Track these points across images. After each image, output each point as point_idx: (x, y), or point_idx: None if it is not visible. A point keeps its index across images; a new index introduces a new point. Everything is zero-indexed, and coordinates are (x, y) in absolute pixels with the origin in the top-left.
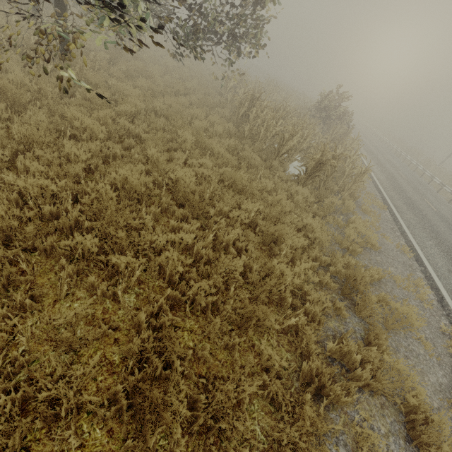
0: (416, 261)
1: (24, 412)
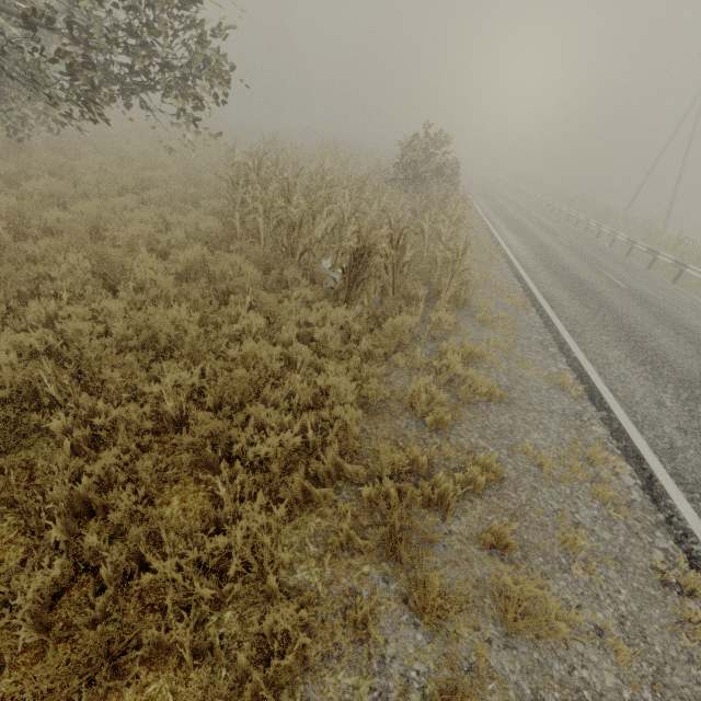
0: (590, 401)
1: None
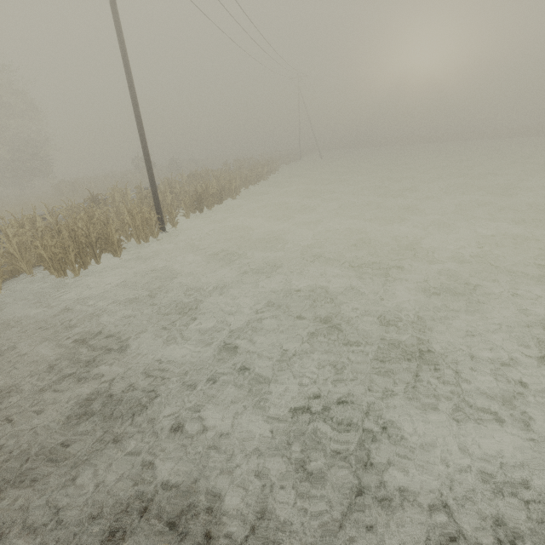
0: None
1: None
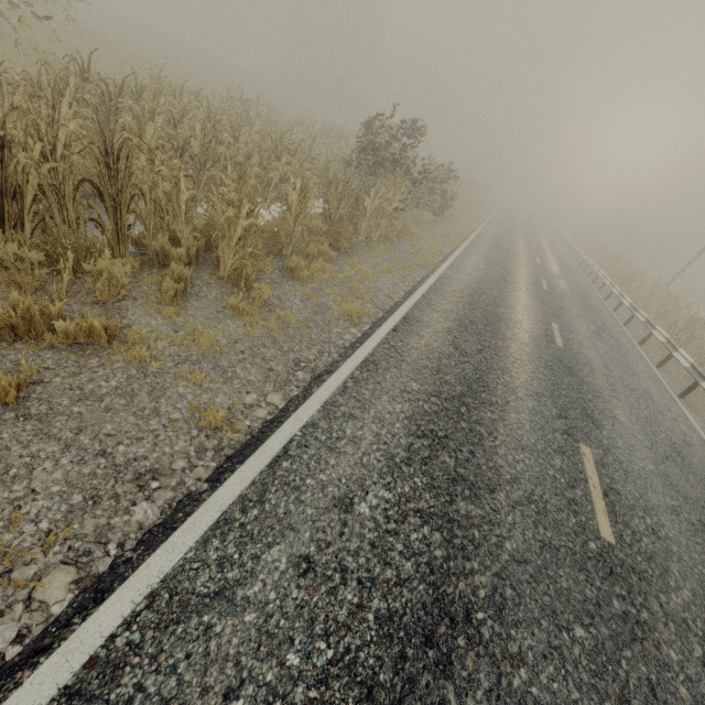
0: (224, 460)
1: None
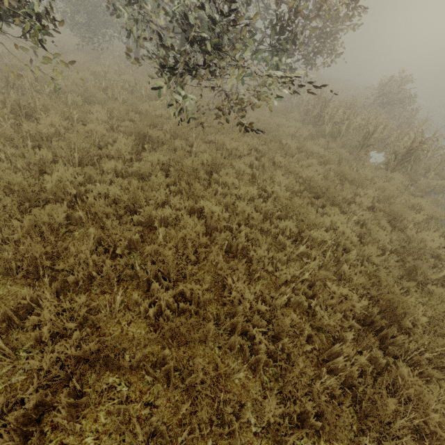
0: None
1: (314, 315)
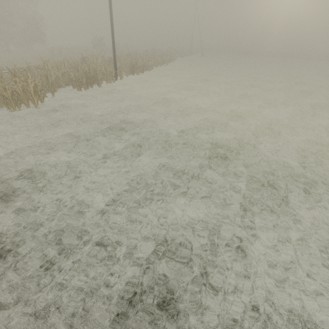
0: None
1: None
